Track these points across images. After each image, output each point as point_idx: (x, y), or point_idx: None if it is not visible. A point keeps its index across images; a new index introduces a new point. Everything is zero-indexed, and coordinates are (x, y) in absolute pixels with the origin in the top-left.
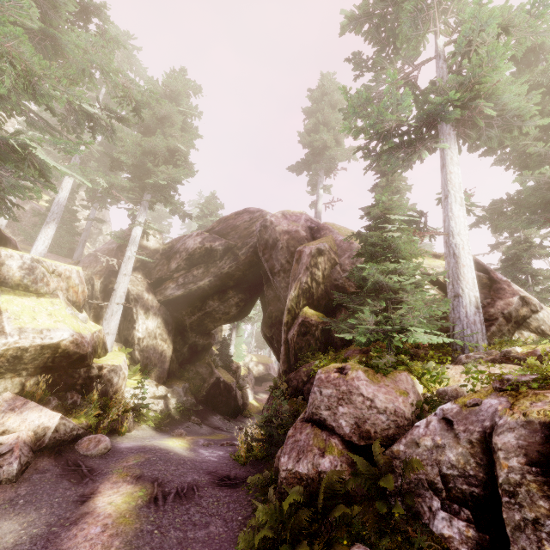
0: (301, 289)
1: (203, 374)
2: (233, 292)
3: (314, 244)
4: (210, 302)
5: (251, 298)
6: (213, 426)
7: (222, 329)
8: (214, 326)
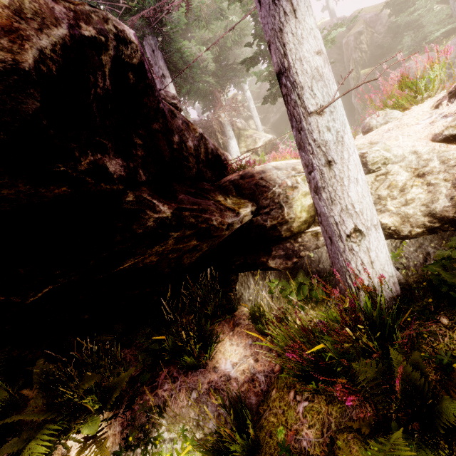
0: (356, 62)
1: None
2: None
3: (354, 31)
4: None
5: None
6: None
7: None
8: None
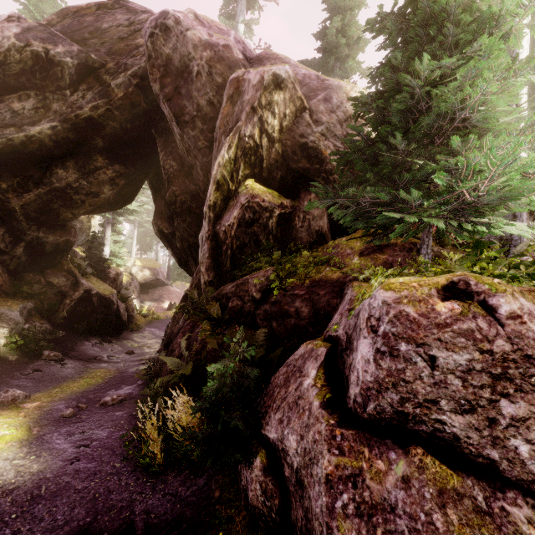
0: (241, 147)
1: (60, 286)
2: (103, 159)
3: (266, 66)
4: (60, 172)
5: (136, 175)
6: (85, 358)
7: (89, 226)
8: (72, 215)
